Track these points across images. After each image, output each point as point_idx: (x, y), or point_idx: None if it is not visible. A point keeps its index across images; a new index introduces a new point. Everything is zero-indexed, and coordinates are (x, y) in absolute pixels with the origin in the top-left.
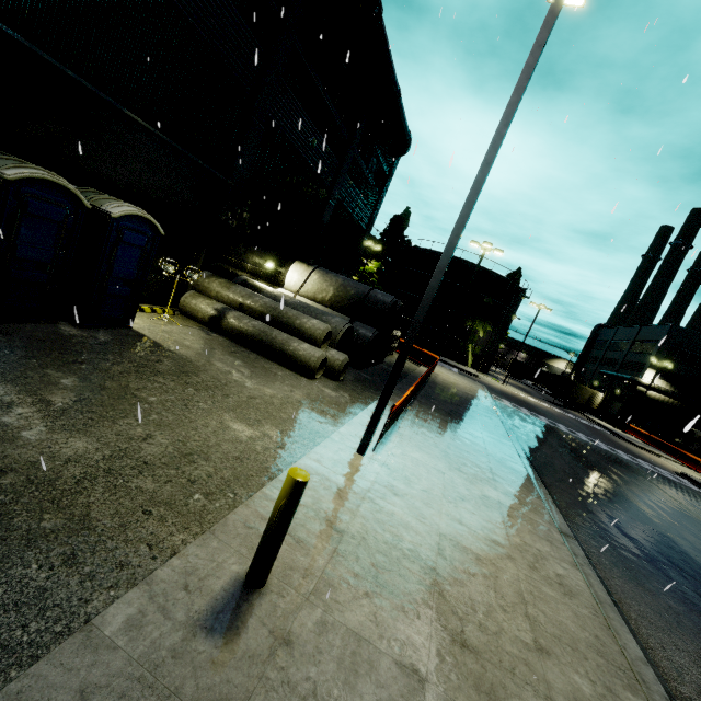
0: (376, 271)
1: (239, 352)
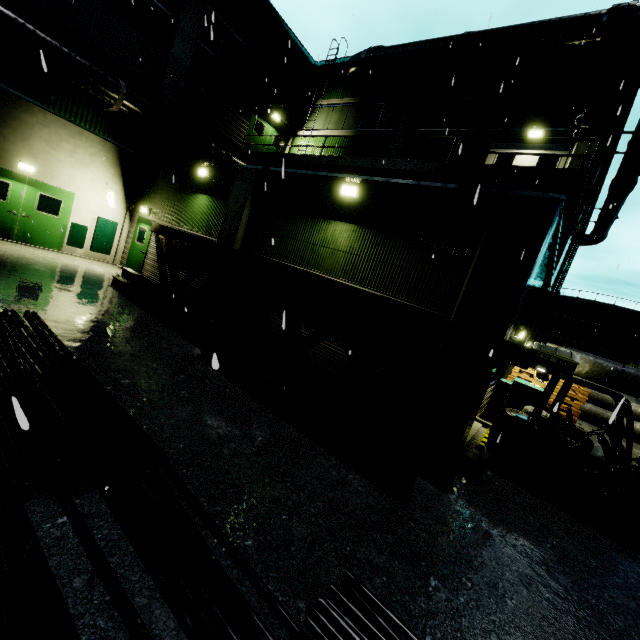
0: None
1: (590, 425)
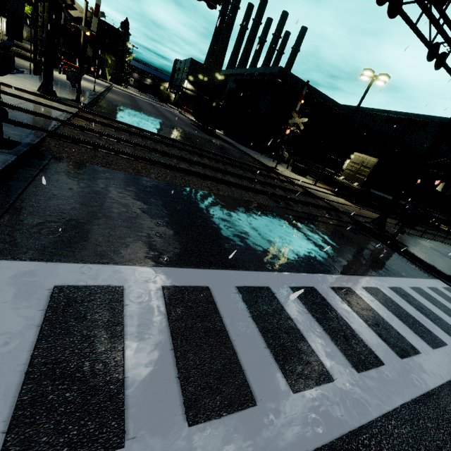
0: (31, 13)
1: None
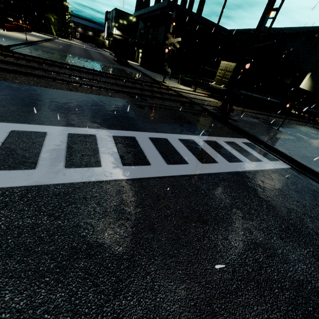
0: None
1: None
